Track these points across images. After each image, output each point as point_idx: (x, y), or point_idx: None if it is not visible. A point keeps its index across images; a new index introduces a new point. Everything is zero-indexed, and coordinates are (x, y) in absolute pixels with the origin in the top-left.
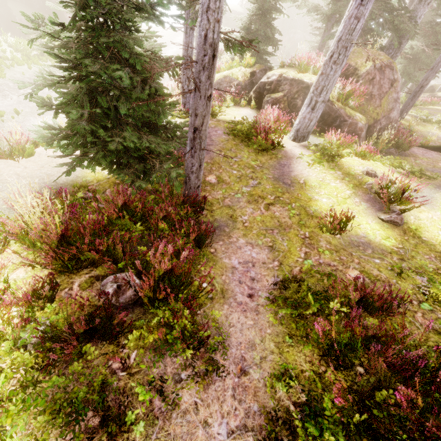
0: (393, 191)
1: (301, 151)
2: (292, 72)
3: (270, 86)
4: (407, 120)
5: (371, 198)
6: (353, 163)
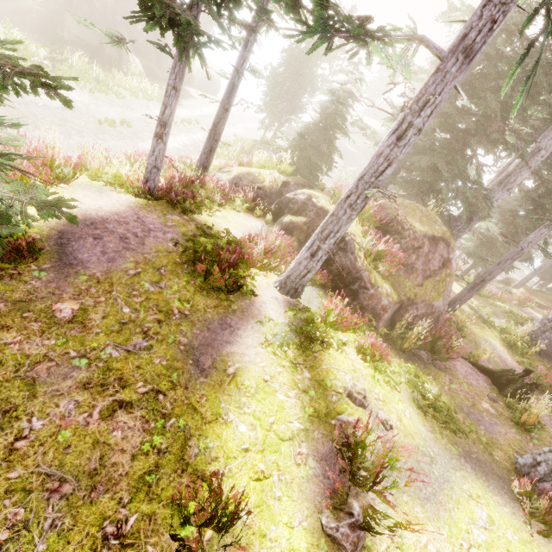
0: (381, 447)
1: (277, 310)
2: (324, 200)
3: (293, 205)
4: (464, 313)
5: (330, 454)
6: (341, 364)
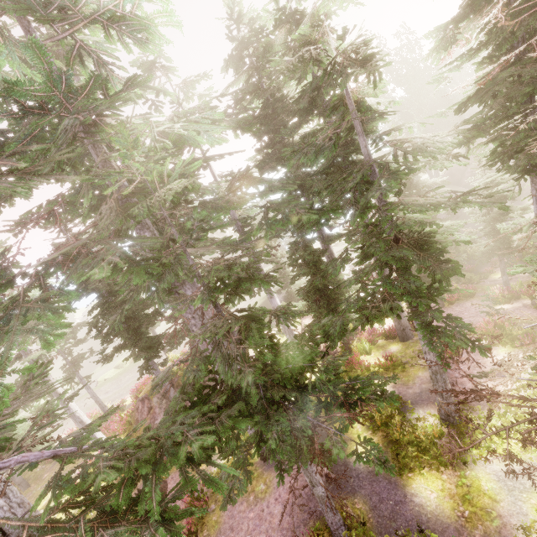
0: None
1: None
2: None
3: None
4: None
5: None
6: None
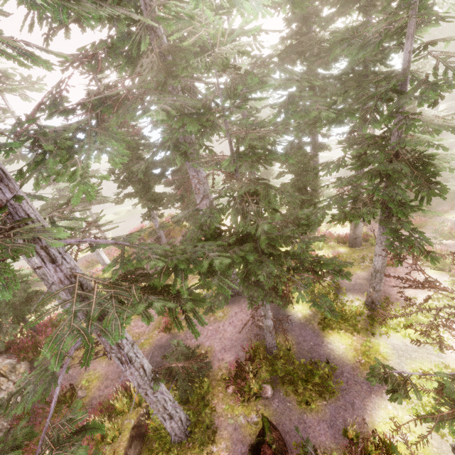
0: None
1: None
2: None
3: None
4: None
5: None
6: None
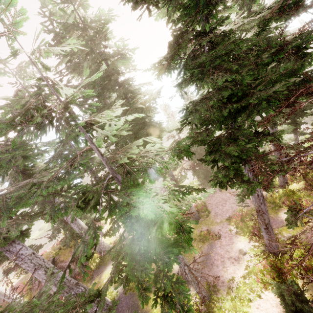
0: None
1: None
2: None
3: None
4: (96, 286)
5: None
6: None
